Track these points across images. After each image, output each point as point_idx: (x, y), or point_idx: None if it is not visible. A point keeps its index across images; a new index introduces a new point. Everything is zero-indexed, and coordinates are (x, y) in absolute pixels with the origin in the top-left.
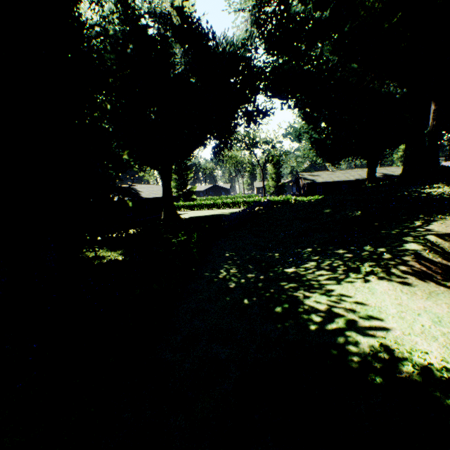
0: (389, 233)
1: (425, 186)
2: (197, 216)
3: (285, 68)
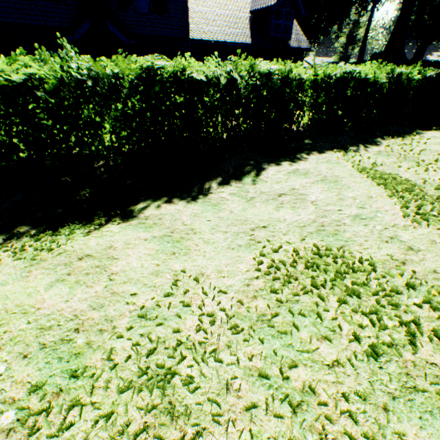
0: None
1: None
2: None
3: None
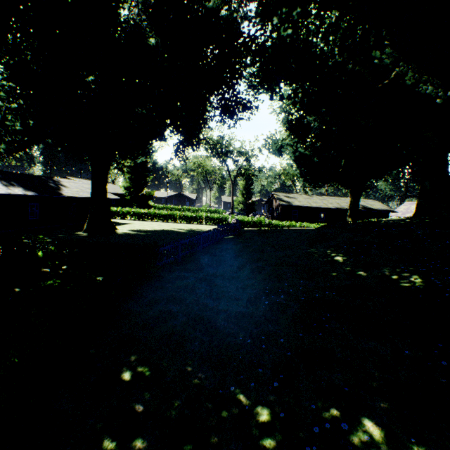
0: None
1: None
2: (141, 229)
3: (285, 34)
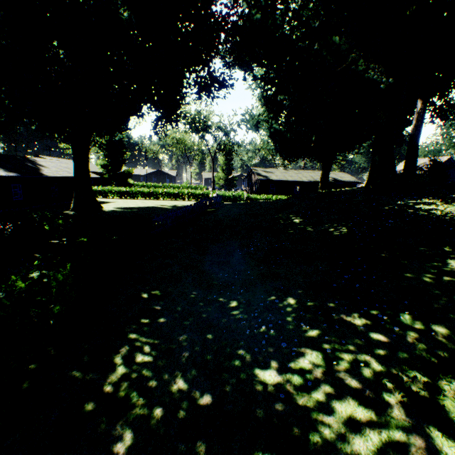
0: (420, 280)
1: (414, 200)
2: (126, 207)
3: (254, 18)
